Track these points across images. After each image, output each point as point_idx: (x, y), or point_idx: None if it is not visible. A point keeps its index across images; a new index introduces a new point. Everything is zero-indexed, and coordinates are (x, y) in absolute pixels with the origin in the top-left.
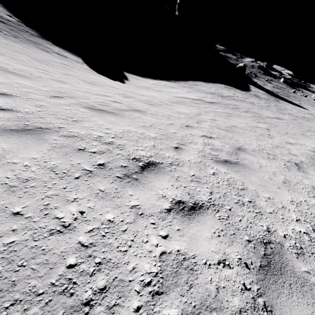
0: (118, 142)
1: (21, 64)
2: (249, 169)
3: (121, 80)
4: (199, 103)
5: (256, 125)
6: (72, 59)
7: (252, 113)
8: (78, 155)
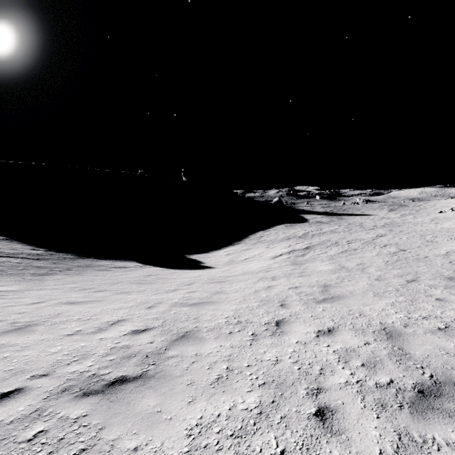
0: (423, 314)
1: (159, 293)
2: None
3: (202, 266)
4: (300, 254)
5: (389, 251)
6: (131, 266)
7: (357, 242)
8: (452, 333)
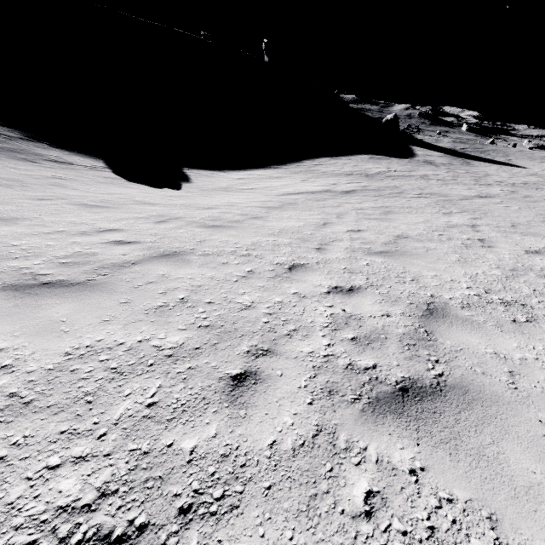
0: None
1: None
2: (484, 403)
3: (176, 185)
4: (325, 197)
5: (447, 222)
6: (82, 165)
7: (431, 197)
8: None
